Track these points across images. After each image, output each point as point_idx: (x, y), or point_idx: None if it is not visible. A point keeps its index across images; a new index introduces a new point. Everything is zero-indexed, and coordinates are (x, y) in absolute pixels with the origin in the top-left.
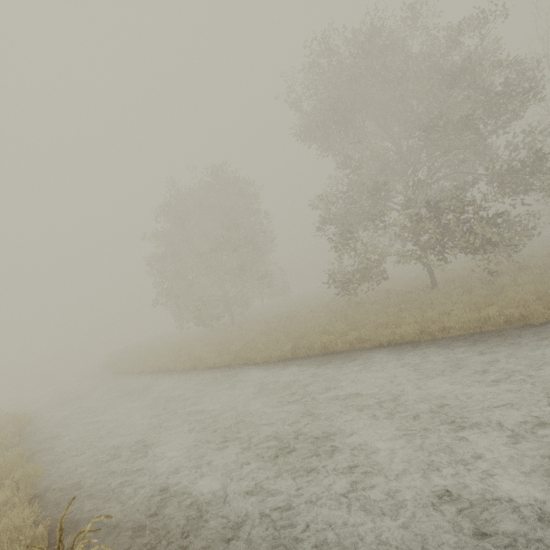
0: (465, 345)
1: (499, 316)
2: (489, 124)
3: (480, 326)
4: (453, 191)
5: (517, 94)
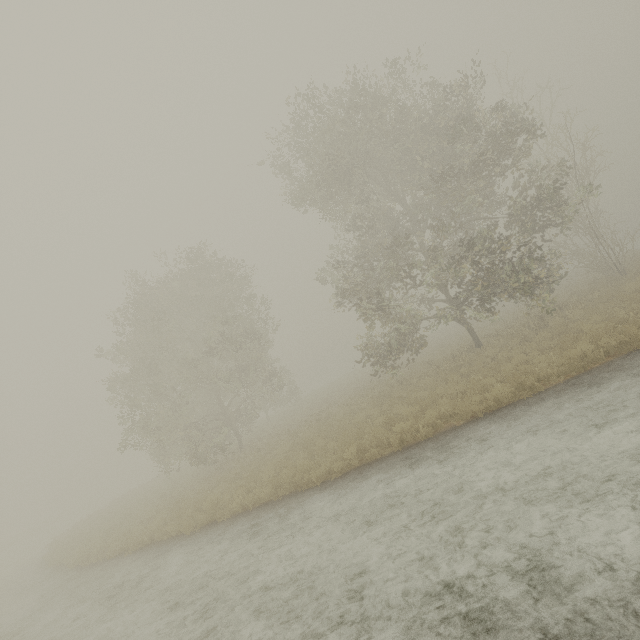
0: (584, 389)
1: (593, 351)
2: (499, 164)
3: (582, 365)
4: (484, 233)
5: (521, 132)
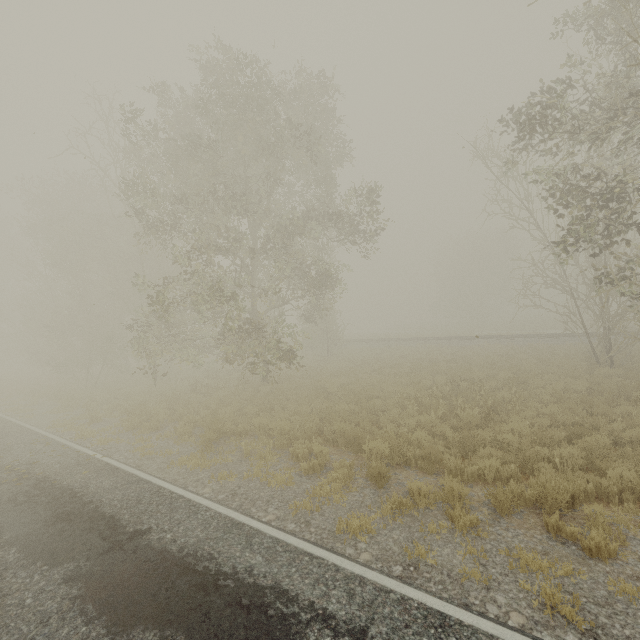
0: None
1: None
2: None
3: None
4: None
5: None
